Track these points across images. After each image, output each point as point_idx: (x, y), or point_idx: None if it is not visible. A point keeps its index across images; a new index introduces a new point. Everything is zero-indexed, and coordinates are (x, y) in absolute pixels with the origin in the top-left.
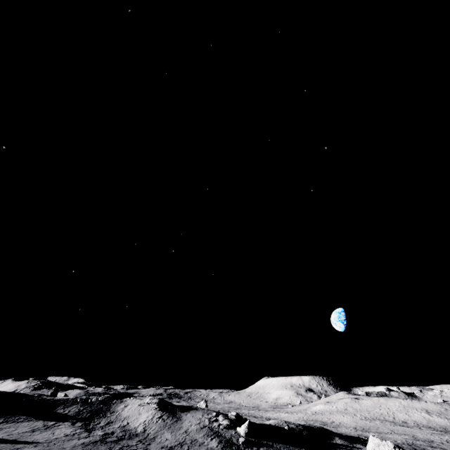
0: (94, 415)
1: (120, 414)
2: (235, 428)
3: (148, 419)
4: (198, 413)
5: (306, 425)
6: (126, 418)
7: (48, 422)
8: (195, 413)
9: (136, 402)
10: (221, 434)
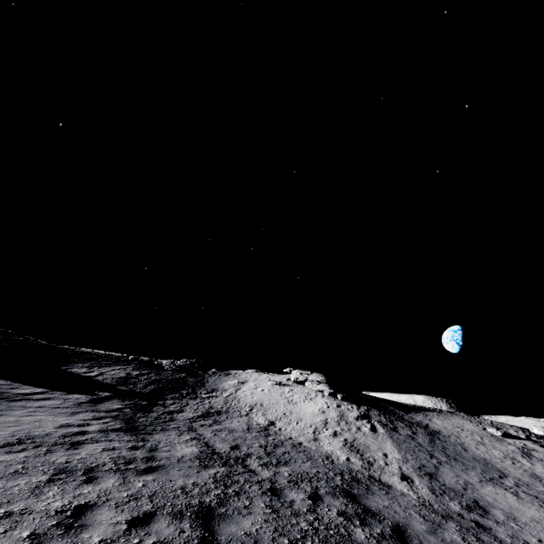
0: (165, 391)
1: (234, 397)
2: None
3: (331, 418)
4: (460, 421)
5: None
6: (254, 406)
7: (21, 387)
8: (446, 418)
9: (263, 378)
10: None
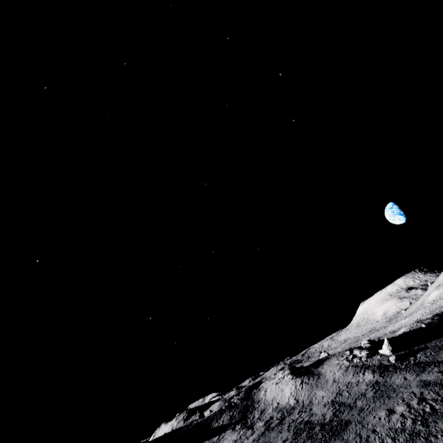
0: (245, 413)
1: (266, 400)
2: (377, 352)
3: (293, 390)
4: (332, 361)
5: (439, 313)
6: (272, 400)
7: (213, 439)
8: (329, 362)
9: (271, 383)
10: (368, 364)
